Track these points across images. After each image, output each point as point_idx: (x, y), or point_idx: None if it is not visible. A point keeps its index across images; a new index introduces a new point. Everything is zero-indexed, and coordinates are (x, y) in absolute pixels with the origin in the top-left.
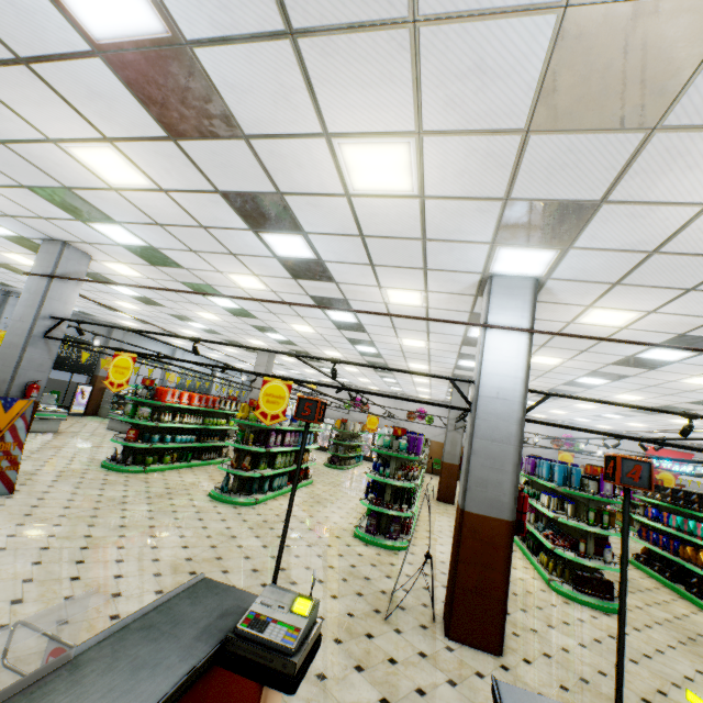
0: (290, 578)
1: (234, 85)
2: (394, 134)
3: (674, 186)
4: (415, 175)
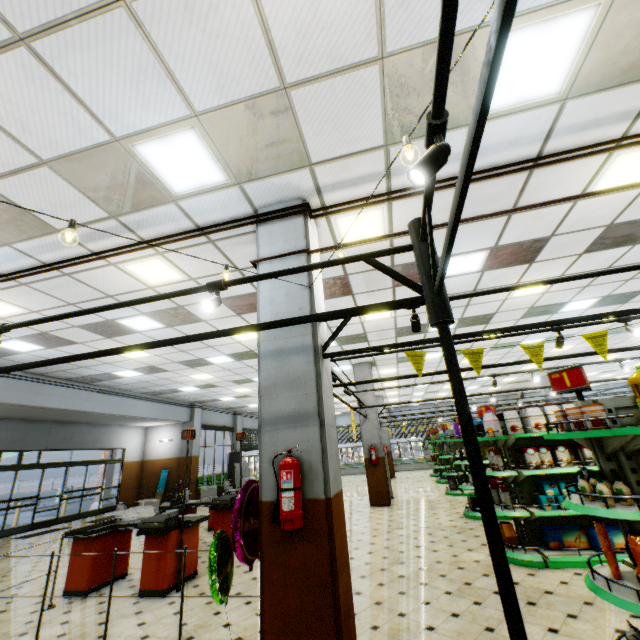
0: None
1: None
2: None
3: None
4: None
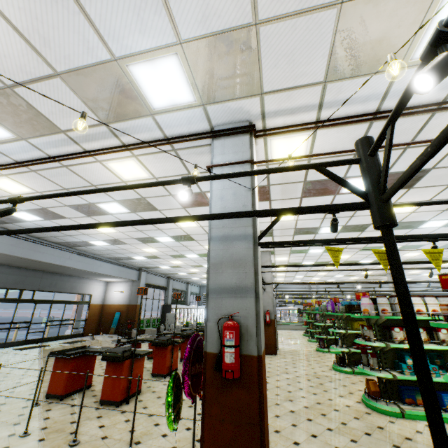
0: None
1: None
2: None
3: None
4: None
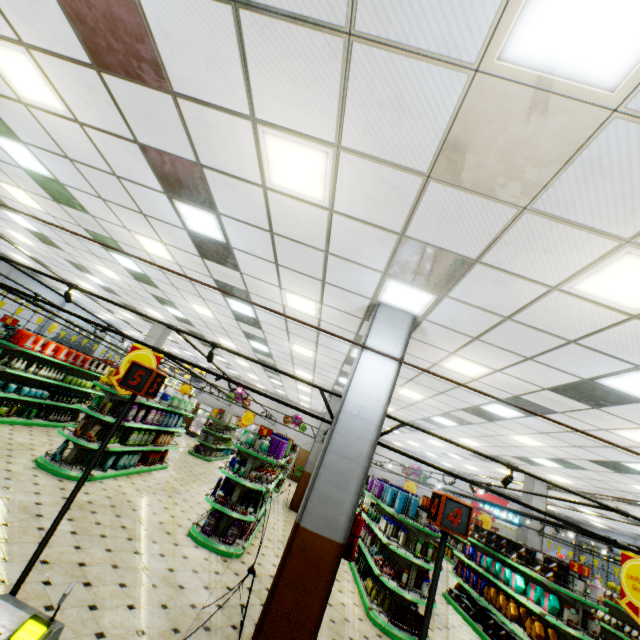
0: (86, 577)
1: (170, 33)
2: (316, 140)
3: (532, 264)
4: (328, 186)
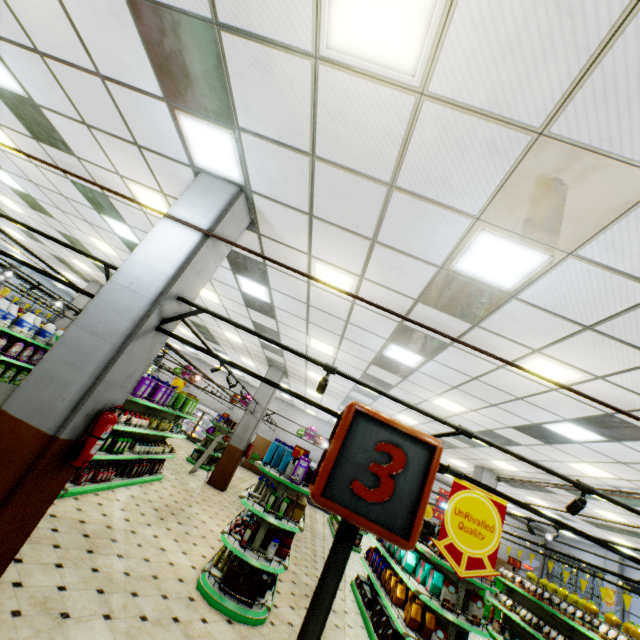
0: None
1: None
2: None
3: (265, 1)
4: None
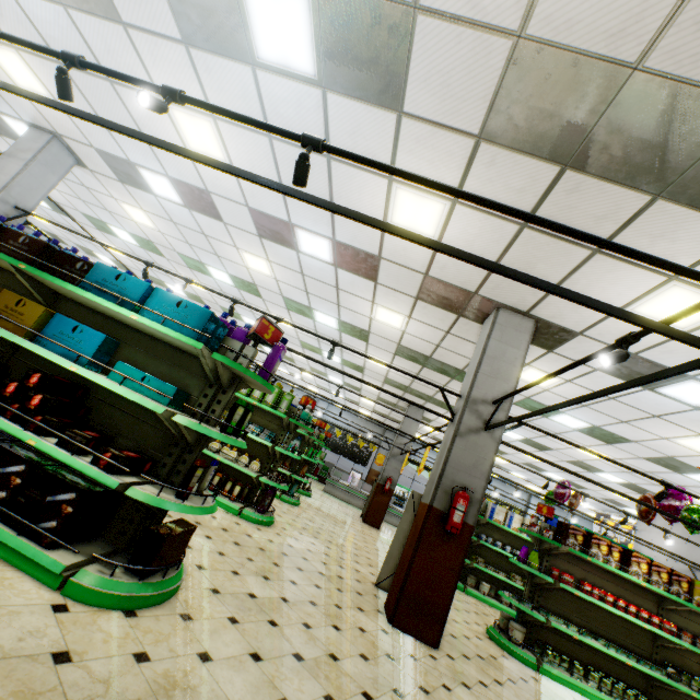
0: None
1: None
2: None
3: None
4: None
